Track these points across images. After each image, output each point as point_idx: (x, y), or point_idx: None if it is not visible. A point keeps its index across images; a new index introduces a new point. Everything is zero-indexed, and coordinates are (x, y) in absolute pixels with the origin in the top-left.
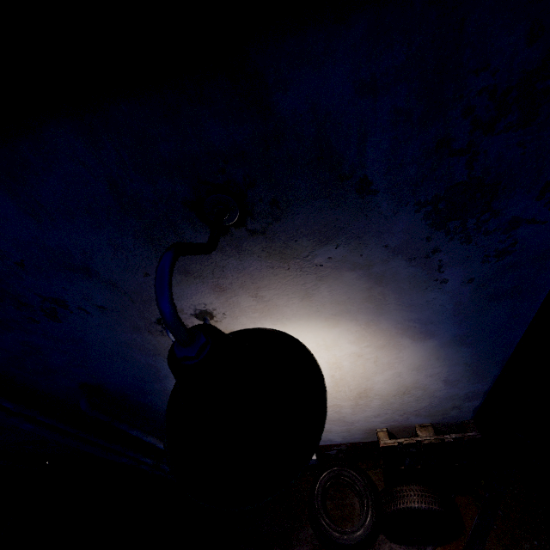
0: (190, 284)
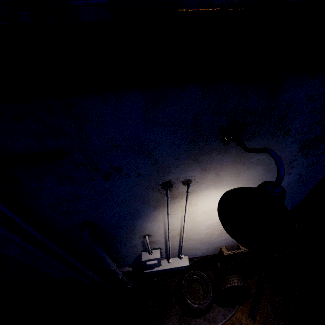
0: (193, 166)
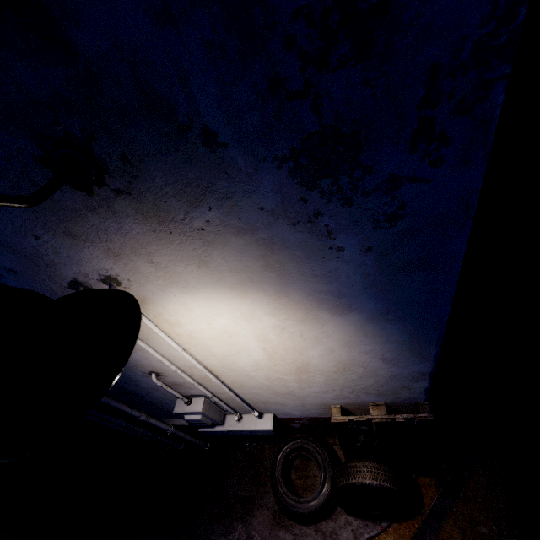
0: (82, 248)
